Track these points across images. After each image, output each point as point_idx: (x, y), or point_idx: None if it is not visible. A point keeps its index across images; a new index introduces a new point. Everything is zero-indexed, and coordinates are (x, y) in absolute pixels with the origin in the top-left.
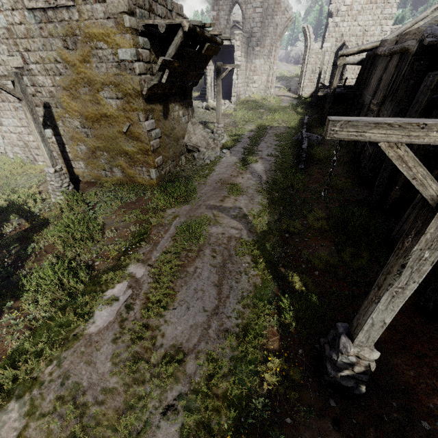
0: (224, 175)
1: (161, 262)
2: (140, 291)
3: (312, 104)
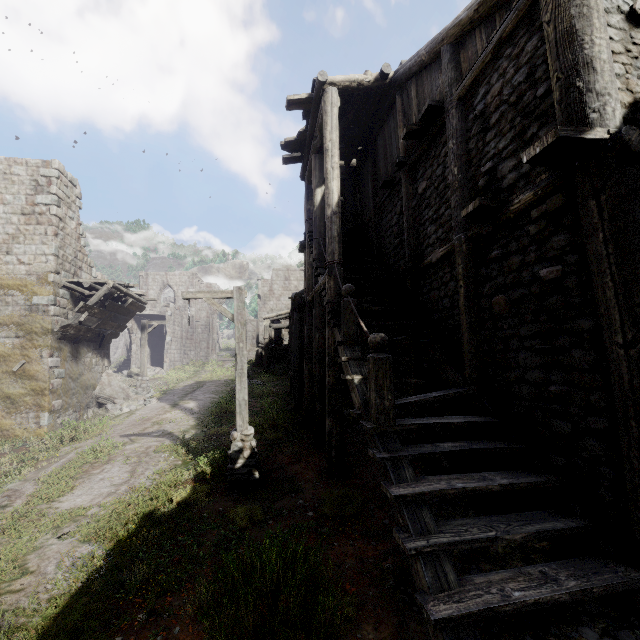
0: (148, 415)
1: (55, 475)
2: (23, 494)
3: (257, 363)
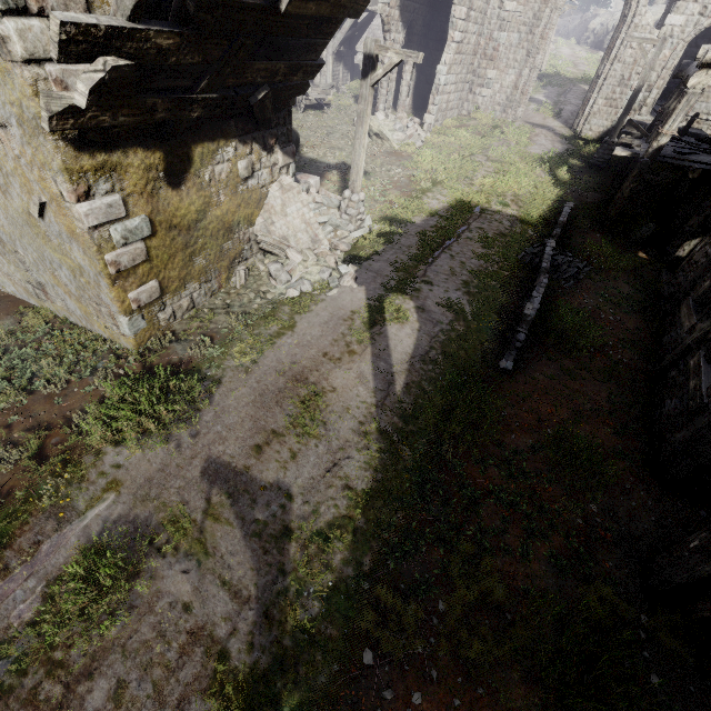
0: (308, 351)
1: None
2: None
3: (596, 162)
